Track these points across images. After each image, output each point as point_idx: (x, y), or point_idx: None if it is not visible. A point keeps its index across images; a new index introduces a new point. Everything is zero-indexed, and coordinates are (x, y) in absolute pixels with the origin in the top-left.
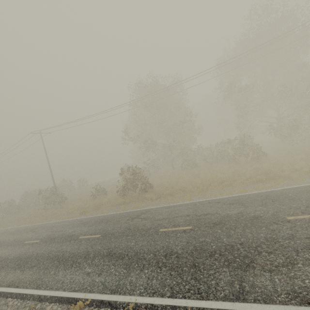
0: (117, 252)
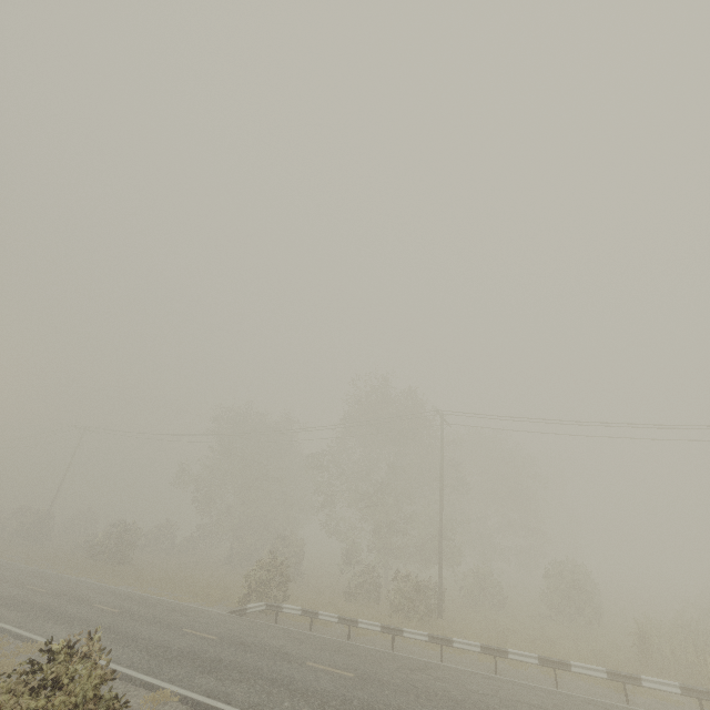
0: None
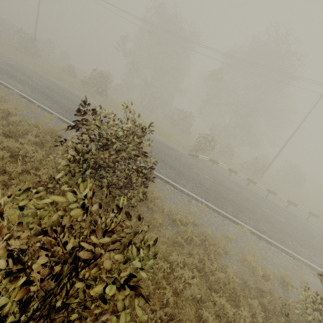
0: (48, 95)
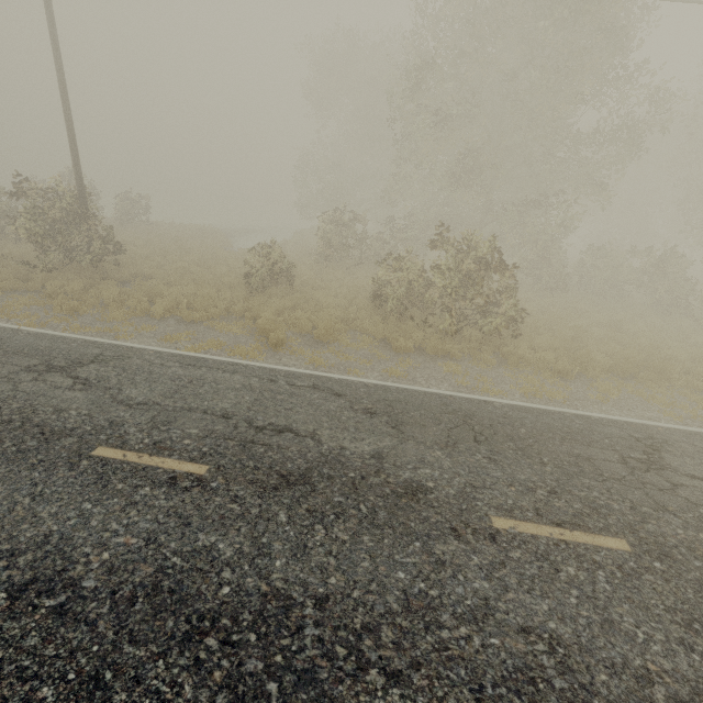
0: None
